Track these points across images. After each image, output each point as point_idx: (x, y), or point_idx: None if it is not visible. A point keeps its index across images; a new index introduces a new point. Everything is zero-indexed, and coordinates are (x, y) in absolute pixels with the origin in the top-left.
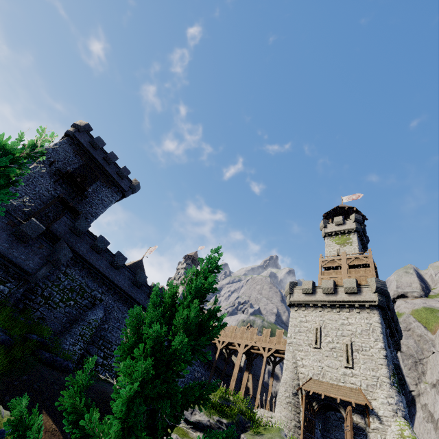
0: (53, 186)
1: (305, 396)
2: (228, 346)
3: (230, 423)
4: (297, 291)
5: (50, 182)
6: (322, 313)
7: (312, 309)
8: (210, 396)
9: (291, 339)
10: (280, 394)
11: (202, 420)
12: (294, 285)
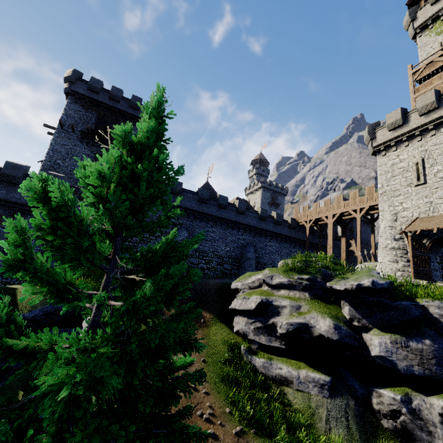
0: (89, 149)
1: (410, 236)
2: (317, 222)
3: (312, 278)
4: (380, 133)
5: (84, 147)
6: (423, 142)
7: (406, 143)
8: (287, 262)
9: (383, 189)
10: (380, 244)
11: (282, 281)
12: (375, 127)
